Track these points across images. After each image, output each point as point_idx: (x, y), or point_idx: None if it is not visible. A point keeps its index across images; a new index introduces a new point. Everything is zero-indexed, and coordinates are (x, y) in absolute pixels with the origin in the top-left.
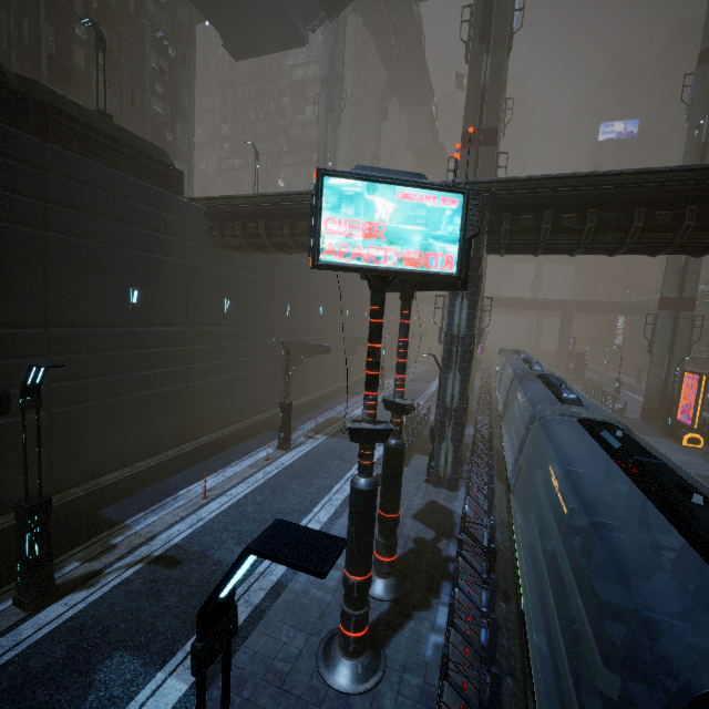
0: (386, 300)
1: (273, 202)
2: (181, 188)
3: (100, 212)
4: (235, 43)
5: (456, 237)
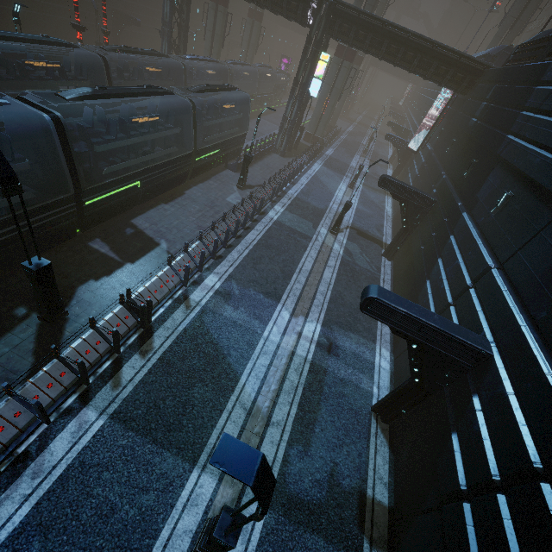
0: None
1: None
2: None
3: None
4: None
5: None
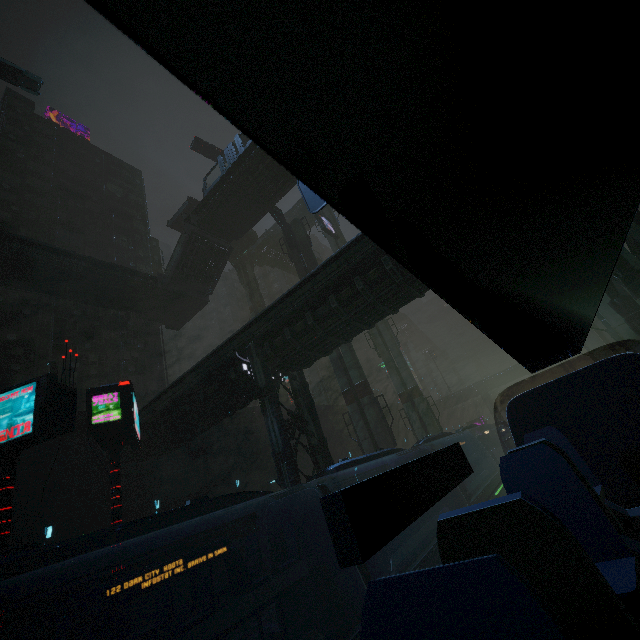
0: None
1: (153, 410)
2: None
3: (18, 476)
4: (171, 323)
5: (33, 408)
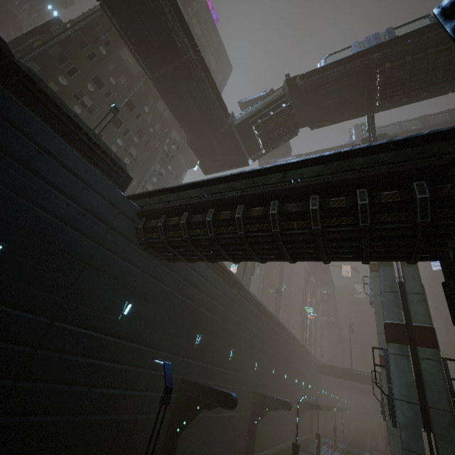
0: (291, 360)
1: (201, 196)
2: (124, 187)
3: (10, 150)
4: (206, 164)
5: None
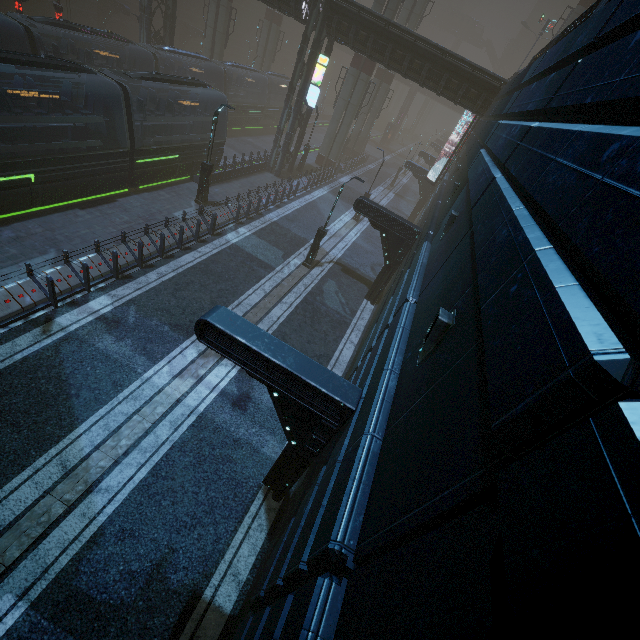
0: (247, 5)
1: None
2: None
3: None
4: None
5: None
